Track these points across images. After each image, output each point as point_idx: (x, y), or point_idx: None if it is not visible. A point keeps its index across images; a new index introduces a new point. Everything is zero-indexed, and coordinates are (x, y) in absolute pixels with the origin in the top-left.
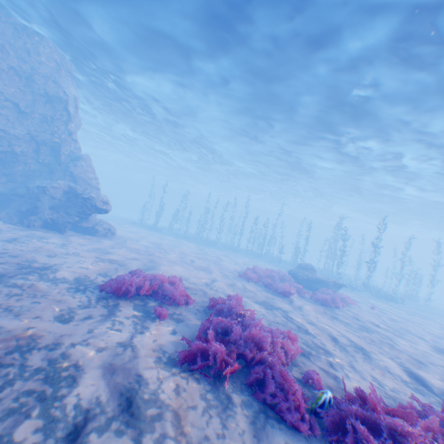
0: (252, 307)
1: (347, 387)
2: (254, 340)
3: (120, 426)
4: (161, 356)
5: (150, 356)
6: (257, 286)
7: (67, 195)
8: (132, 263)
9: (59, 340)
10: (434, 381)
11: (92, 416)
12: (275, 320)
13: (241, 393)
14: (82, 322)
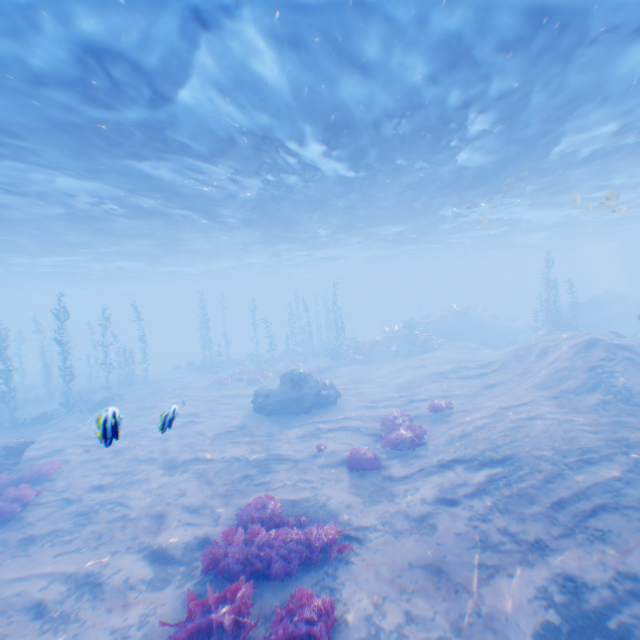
0: None
1: None
2: None
3: None
4: None
5: None
6: None
7: None
8: None
9: None
10: (177, 537)
11: None
12: None
13: None
14: None
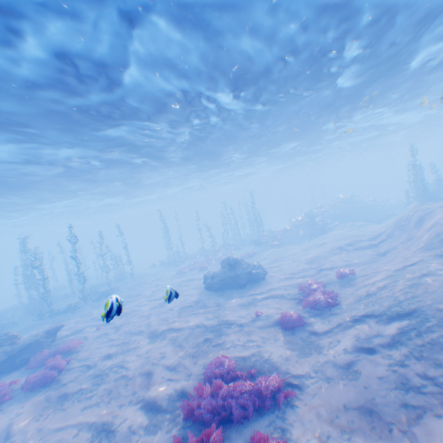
0: None
1: None
2: None
3: None
4: None
5: None
6: None
7: None
8: None
9: None
10: (162, 391)
11: None
12: None
13: None
14: None
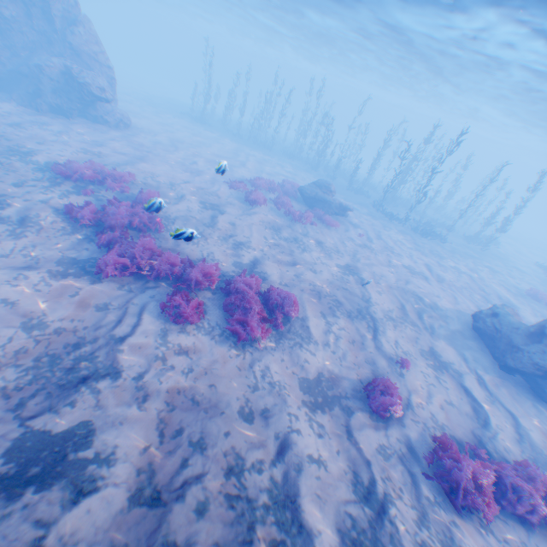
0: (189, 206)
1: (175, 250)
2: (120, 214)
3: (12, 224)
4: (61, 211)
5: (54, 210)
6: (235, 195)
7: (65, 78)
8: (114, 158)
9: (7, 193)
10: (270, 269)
11: (3, 219)
12: (193, 217)
13: (91, 233)
14: (28, 188)
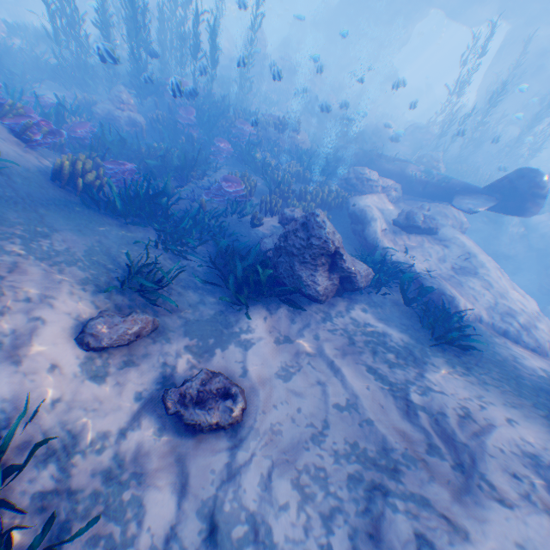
0: None
1: None
2: None
3: None
4: None
5: None
6: None
7: None
8: None
9: None
10: None
11: None
12: None
13: None
14: None
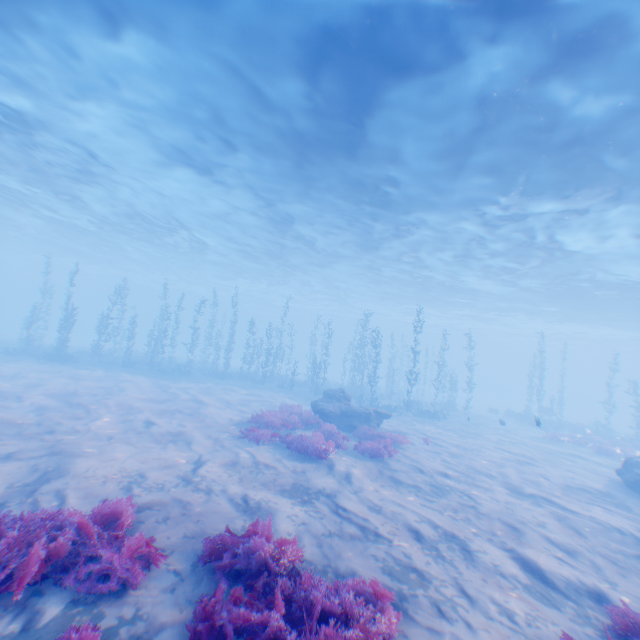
0: (282, 511)
1: None
2: None
3: None
4: None
5: None
6: (274, 449)
7: None
8: None
9: None
10: (547, 563)
11: None
12: (326, 531)
13: None
14: None
